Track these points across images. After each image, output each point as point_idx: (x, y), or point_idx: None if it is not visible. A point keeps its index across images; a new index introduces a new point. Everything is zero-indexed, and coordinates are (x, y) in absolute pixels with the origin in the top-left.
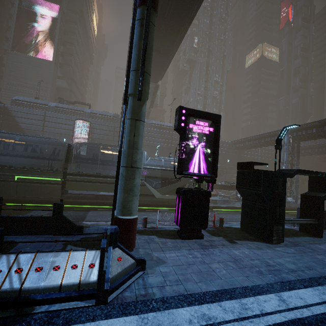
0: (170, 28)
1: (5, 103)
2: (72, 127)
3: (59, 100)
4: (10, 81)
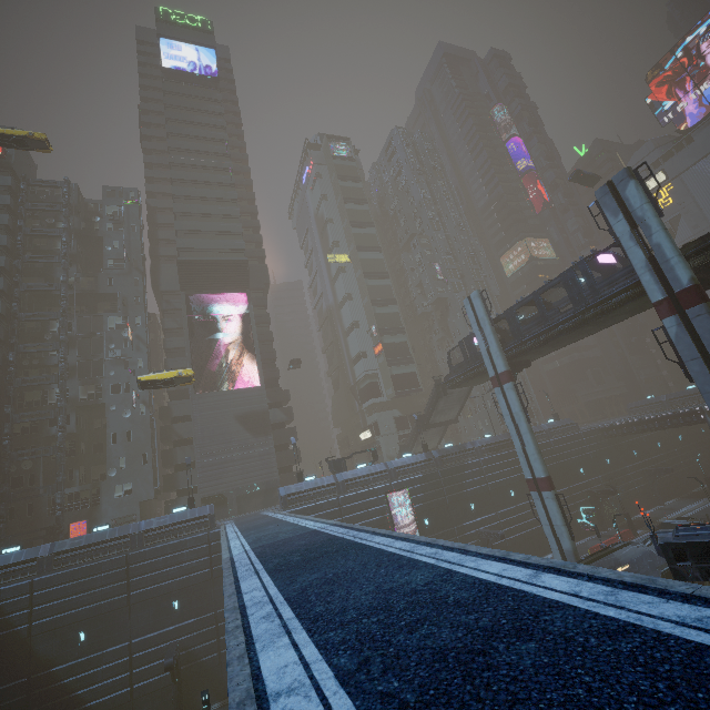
0: (555, 346)
1: (207, 493)
2: (384, 508)
3: (333, 463)
4: (206, 449)
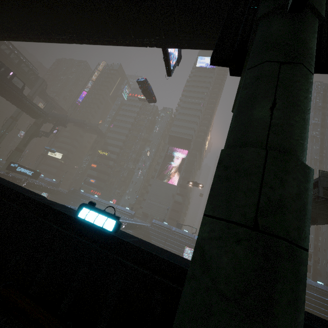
0: None
1: (144, 211)
2: (182, 250)
3: (177, 223)
4: (150, 197)
